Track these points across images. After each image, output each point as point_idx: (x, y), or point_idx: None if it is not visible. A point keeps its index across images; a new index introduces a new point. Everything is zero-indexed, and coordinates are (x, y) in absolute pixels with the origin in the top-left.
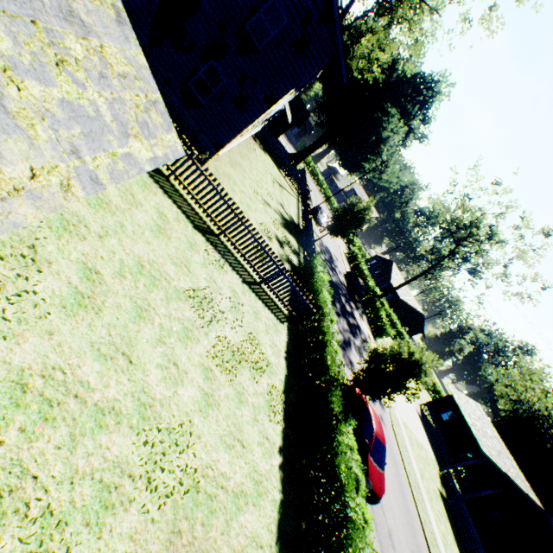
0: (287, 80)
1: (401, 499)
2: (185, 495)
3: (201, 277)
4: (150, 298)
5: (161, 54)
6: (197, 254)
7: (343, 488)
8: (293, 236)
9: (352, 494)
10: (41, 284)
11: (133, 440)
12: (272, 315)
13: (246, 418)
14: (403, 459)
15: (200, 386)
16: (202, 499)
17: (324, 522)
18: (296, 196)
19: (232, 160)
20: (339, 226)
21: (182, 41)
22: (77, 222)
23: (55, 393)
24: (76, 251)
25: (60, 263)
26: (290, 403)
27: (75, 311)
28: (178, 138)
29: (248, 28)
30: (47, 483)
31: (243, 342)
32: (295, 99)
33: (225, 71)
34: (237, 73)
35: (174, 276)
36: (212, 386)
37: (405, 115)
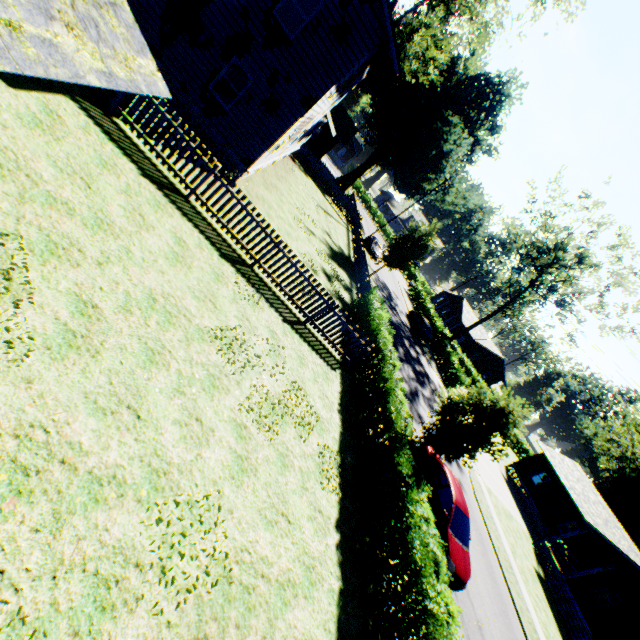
0: (326, 76)
1: (490, 583)
2: (213, 588)
3: (231, 315)
4: (165, 339)
5: (174, 53)
6: (225, 287)
7: (419, 572)
8: (343, 269)
9: (432, 580)
10: (17, 320)
11: (141, 517)
12: (321, 361)
13: (292, 486)
14: (489, 532)
15: (232, 447)
16: (236, 593)
17: (397, 617)
18: (345, 225)
19: (266, 181)
20: (397, 256)
21: (199, 35)
22: (68, 245)
23: (33, 458)
24: (66, 279)
25: (44, 295)
26: (348, 467)
27: (64, 353)
28: (158, 72)
29: (276, 14)
30: (17, 579)
31: (285, 393)
32: (338, 112)
33: (251, 69)
34: (266, 71)
35: (196, 312)
36: (246, 447)
37: (469, 124)
